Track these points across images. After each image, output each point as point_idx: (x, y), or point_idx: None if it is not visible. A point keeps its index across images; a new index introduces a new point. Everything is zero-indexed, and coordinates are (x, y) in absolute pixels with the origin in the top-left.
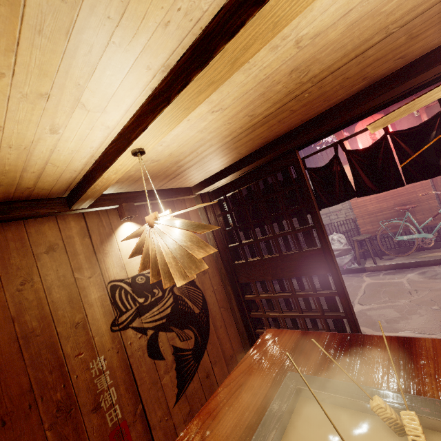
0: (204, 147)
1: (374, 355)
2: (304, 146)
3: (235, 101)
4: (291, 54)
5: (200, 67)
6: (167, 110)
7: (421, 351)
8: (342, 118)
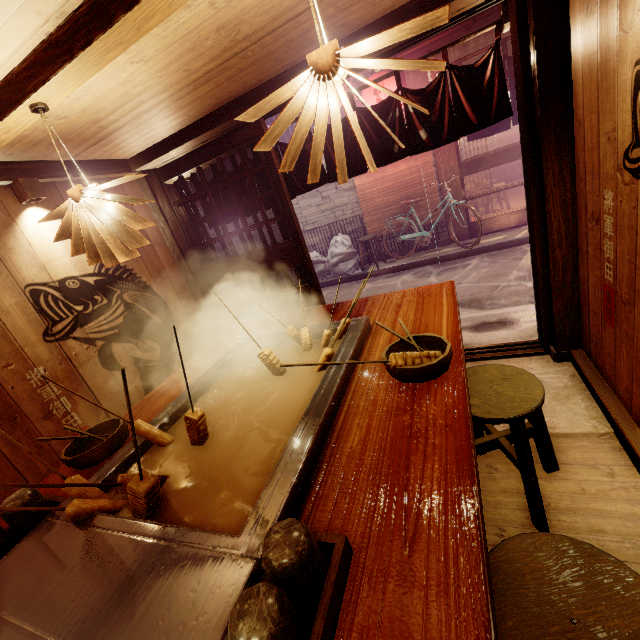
0: (132, 104)
1: (312, 317)
2: (269, 114)
3: (159, 53)
4: (210, 13)
5: (103, 28)
6: (71, 65)
7: (343, 307)
8: None
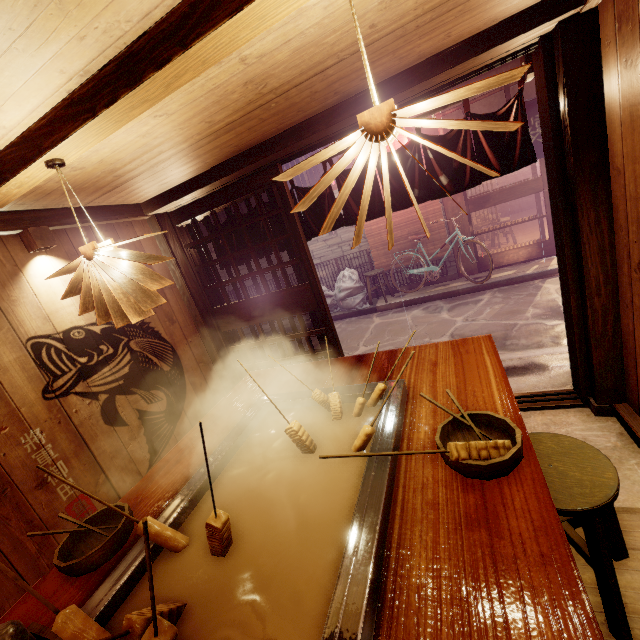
0: (151, 154)
1: (335, 371)
2: (287, 160)
3: (183, 107)
4: (239, 69)
5: (130, 86)
6: (93, 122)
7: (368, 361)
8: (323, 133)
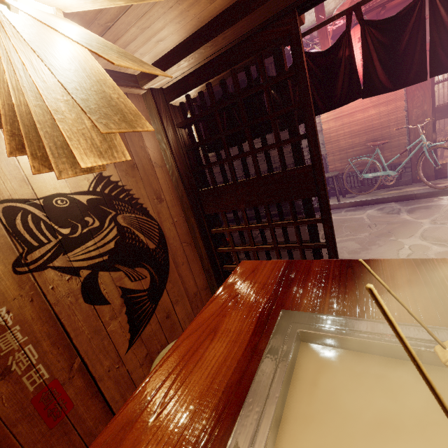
0: None
1: (389, 282)
2: (309, 2)
3: None
4: None
5: None
6: None
7: None
8: None
